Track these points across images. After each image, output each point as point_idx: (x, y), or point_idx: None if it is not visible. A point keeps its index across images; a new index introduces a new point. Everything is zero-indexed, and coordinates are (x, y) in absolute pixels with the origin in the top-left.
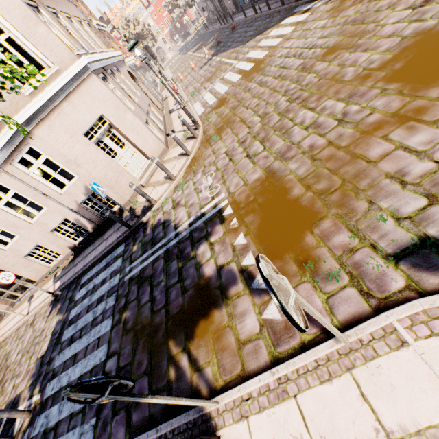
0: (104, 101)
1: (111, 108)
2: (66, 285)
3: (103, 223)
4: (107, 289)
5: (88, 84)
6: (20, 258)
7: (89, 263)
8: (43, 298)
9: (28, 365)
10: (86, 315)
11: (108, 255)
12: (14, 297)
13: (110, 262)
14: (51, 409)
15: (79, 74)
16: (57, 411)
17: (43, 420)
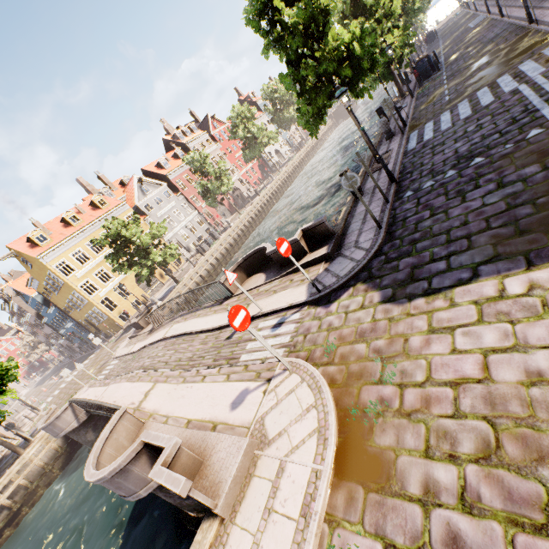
0: None
1: None
2: None
3: None
4: None
5: None
6: None
7: None
8: None
9: None
10: None
11: None
12: None
13: None
14: None
15: None
16: None
17: None
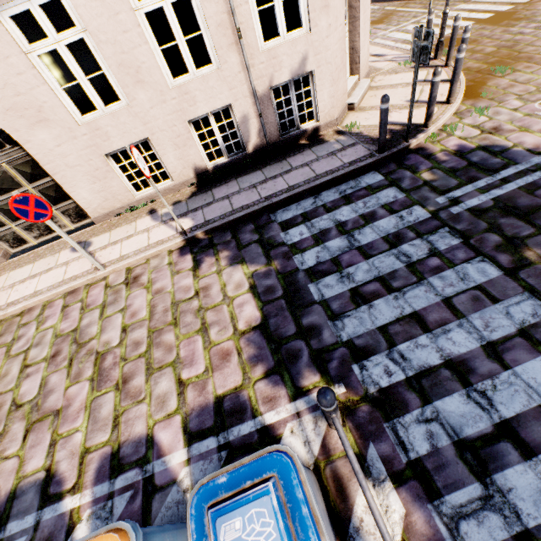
0: None
1: None
2: (222, 224)
3: (275, 145)
4: (401, 224)
5: None
6: (97, 155)
7: (281, 193)
8: (143, 242)
9: (208, 345)
10: (367, 260)
11: (335, 185)
12: (16, 241)
13: (358, 193)
14: (434, 406)
15: None
16: (468, 406)
17: (423, 426)
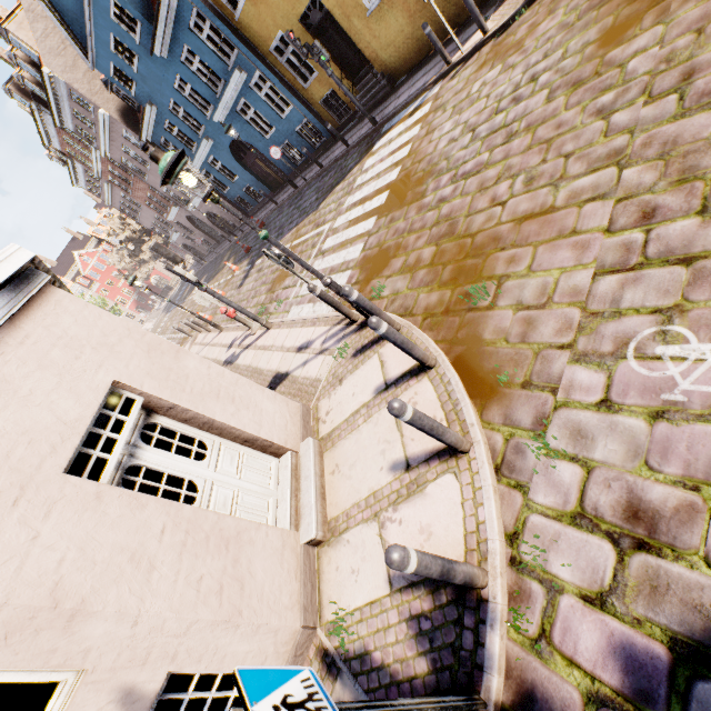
0: (110, 344)
1: (136, 356)
2: None
3: None
4: None
5: (44, 314)
6: None
7: None
8: None
9: None
10: None
11: None
12: None
13: None
14: None
15: (8, 291)
16: None
17: None
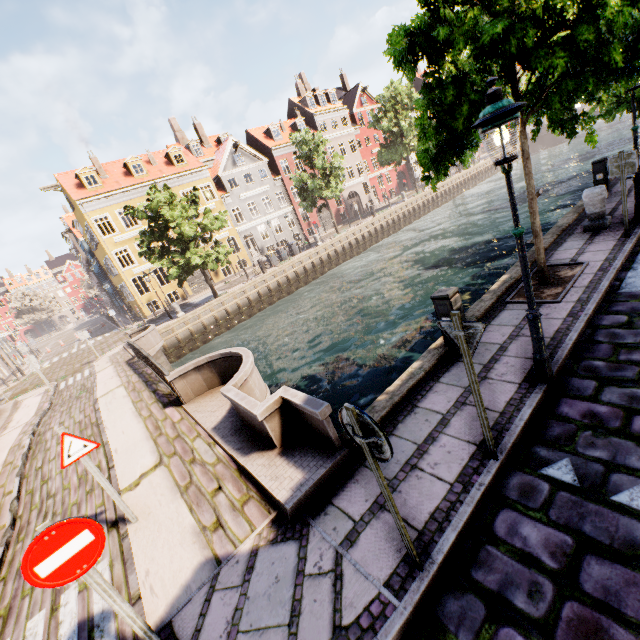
0: None
1: None
2: None
3: None
4: None
5: None
6: None
7: None
8: None
9: None
10: None
11: None
12: None
13: None
14: None
15: None
16: None
17: None
